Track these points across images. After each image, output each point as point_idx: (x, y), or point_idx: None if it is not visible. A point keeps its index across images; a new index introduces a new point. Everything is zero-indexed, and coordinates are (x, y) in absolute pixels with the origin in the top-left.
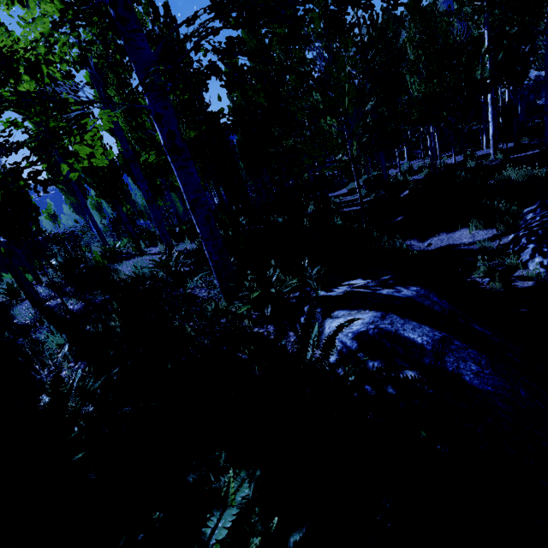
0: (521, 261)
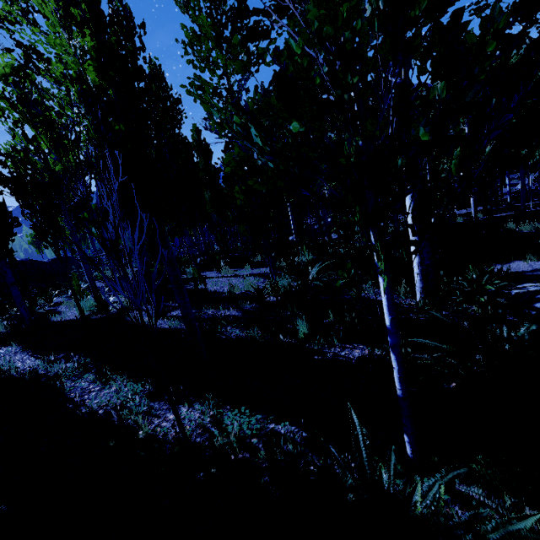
0: None
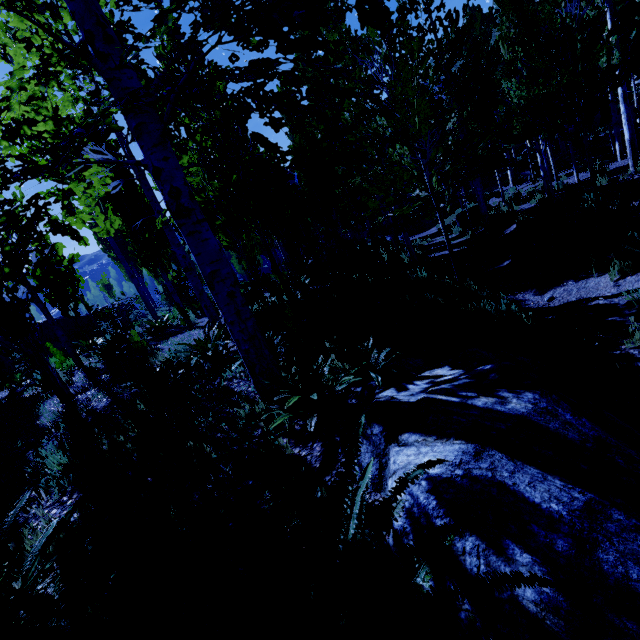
0: None
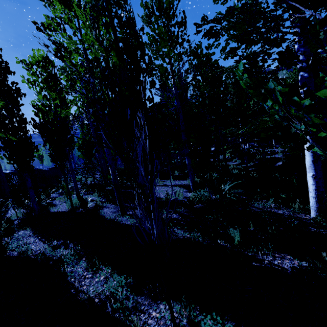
0: None
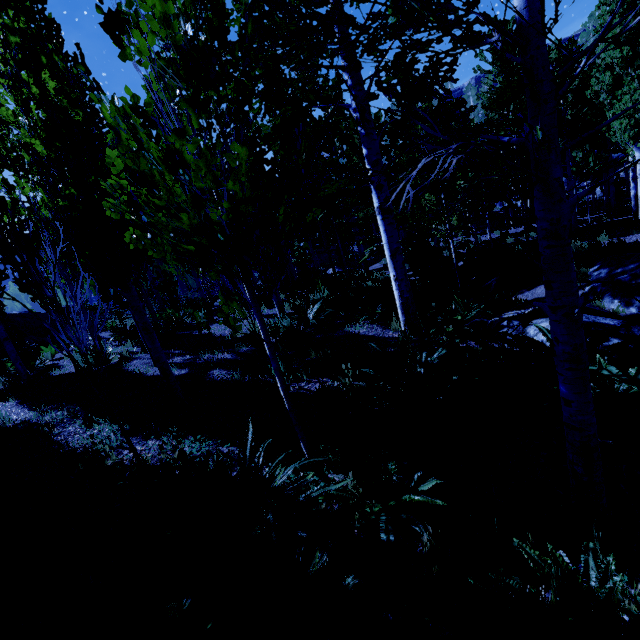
0: (604, 304)
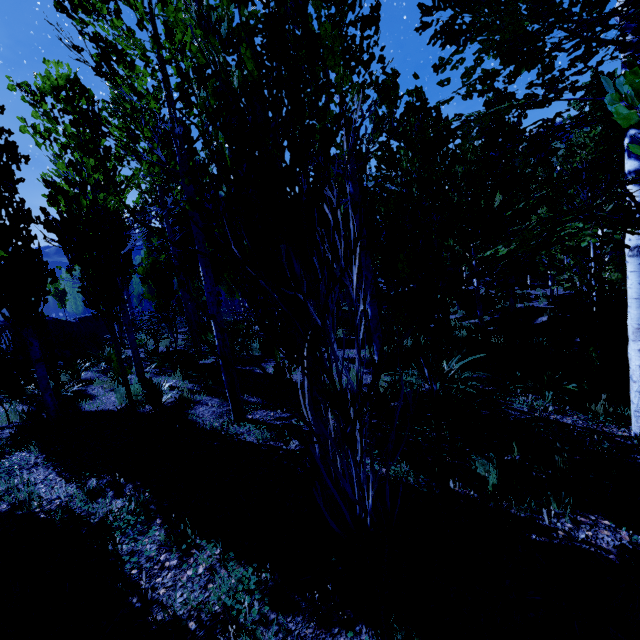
0: None
